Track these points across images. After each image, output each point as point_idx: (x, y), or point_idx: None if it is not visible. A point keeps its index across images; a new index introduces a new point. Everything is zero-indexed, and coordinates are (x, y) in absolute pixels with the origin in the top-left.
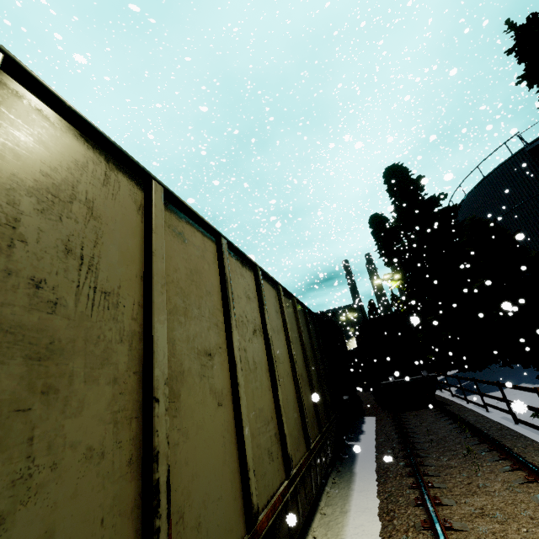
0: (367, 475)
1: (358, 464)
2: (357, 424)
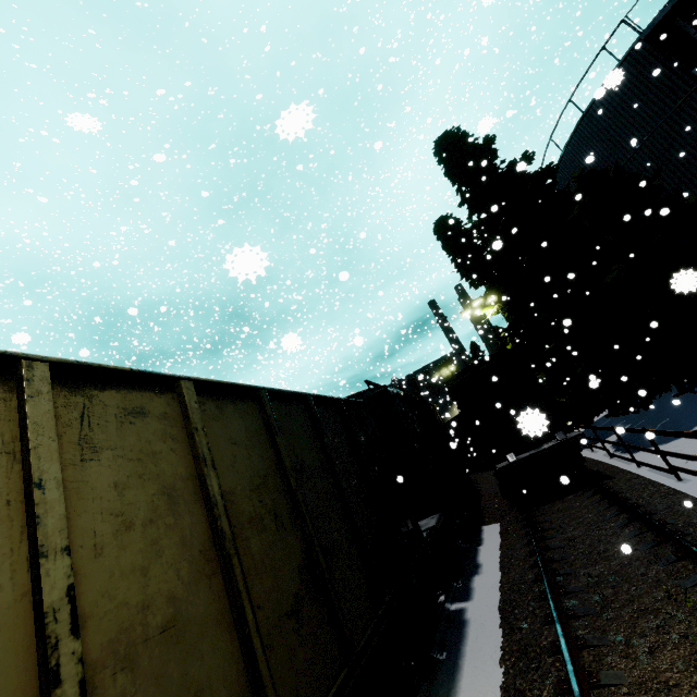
0: None
1: (463, 684)
2: (470, 548)
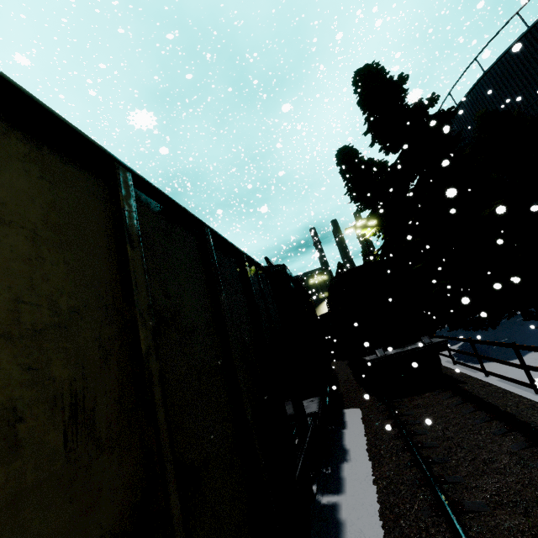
0: None
1: None
2: (335, 430)
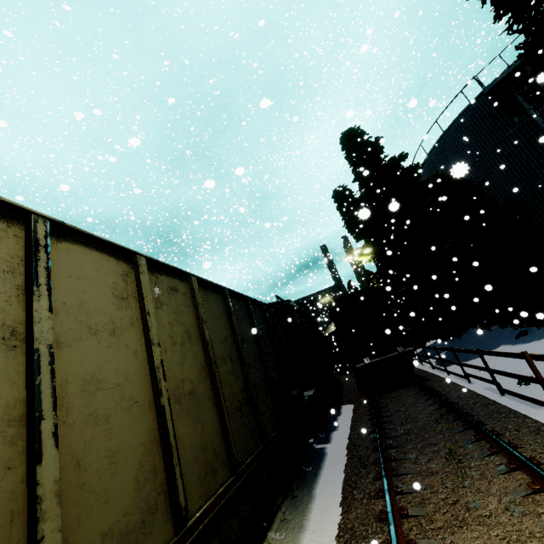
0: (329, 498)
1: (321, 480)
2: (332, 417)
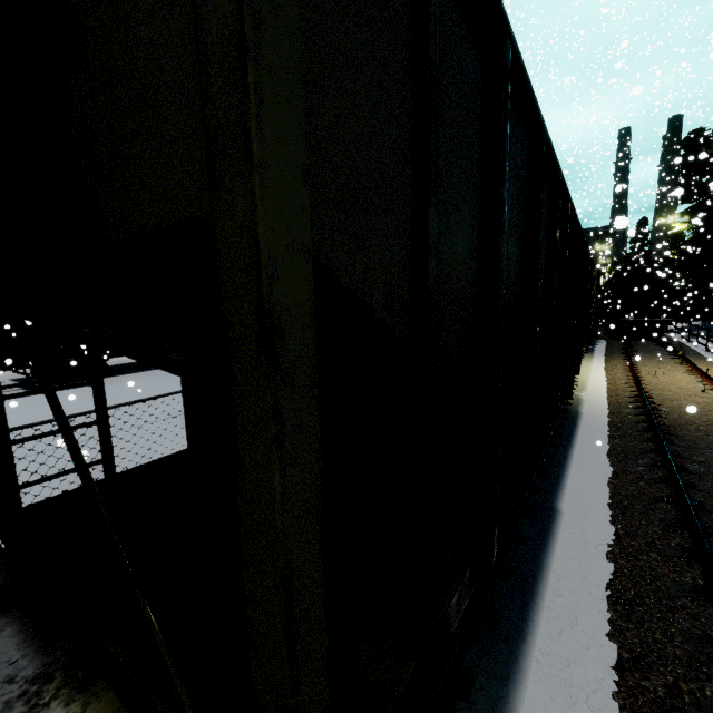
0: (601, 355)
1: (595, 352)
2: (592, 341)
